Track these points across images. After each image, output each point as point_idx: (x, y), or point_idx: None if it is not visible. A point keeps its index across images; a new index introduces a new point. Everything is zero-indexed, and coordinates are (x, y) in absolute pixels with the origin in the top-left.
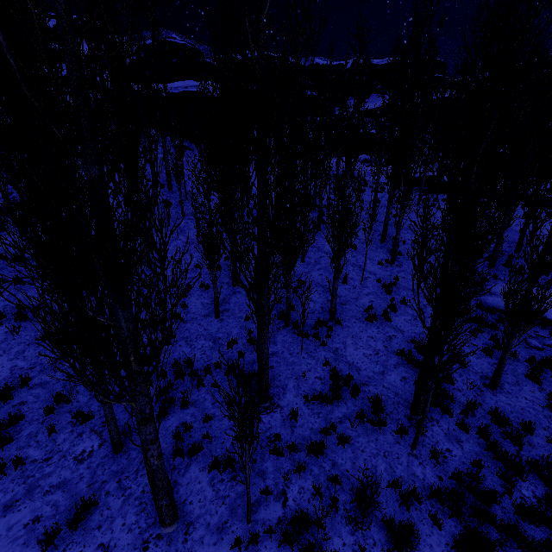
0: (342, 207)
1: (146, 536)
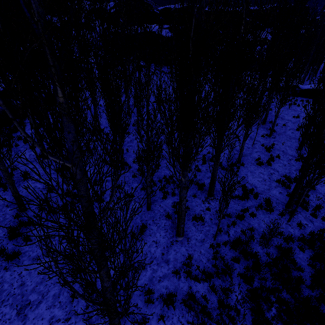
0: (255, 101)
1: (171, 240)
